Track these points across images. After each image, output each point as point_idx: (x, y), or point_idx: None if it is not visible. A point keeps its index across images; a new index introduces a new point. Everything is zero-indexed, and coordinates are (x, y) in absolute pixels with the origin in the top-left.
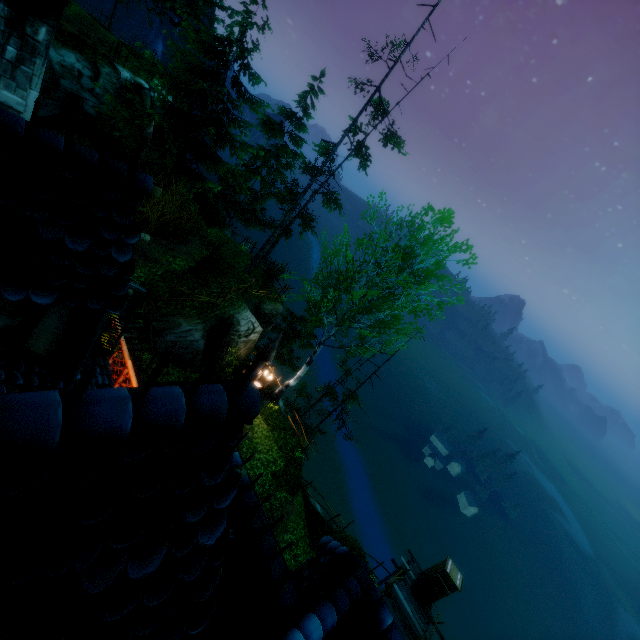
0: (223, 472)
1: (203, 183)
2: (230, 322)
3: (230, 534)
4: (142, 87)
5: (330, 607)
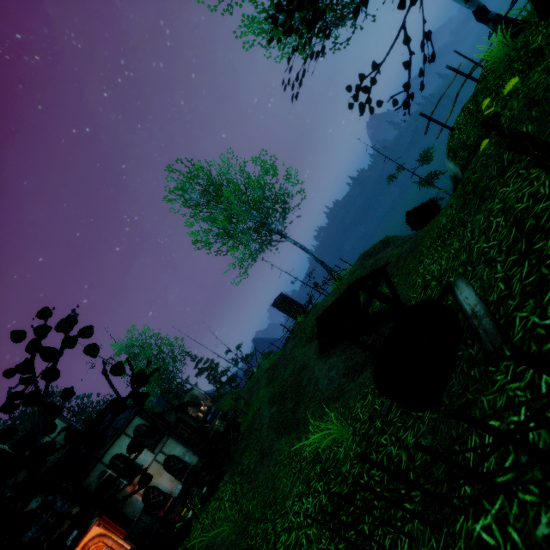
0: None
1: None
2: None
3: None
4: None
5: None
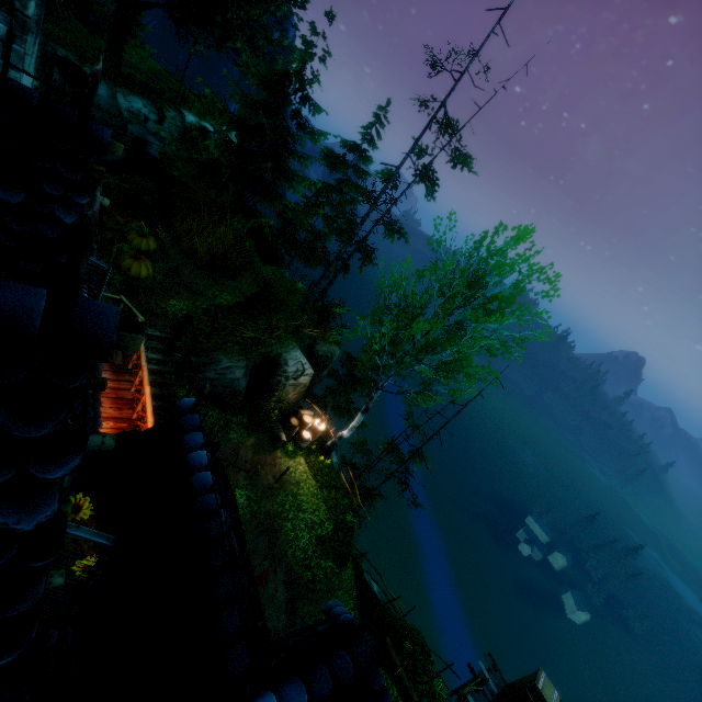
0: (51, 423)
1: (258, 218)
2: (277, 361)
3: (109, 541)
4: (207, 130)
5: (300, 687)
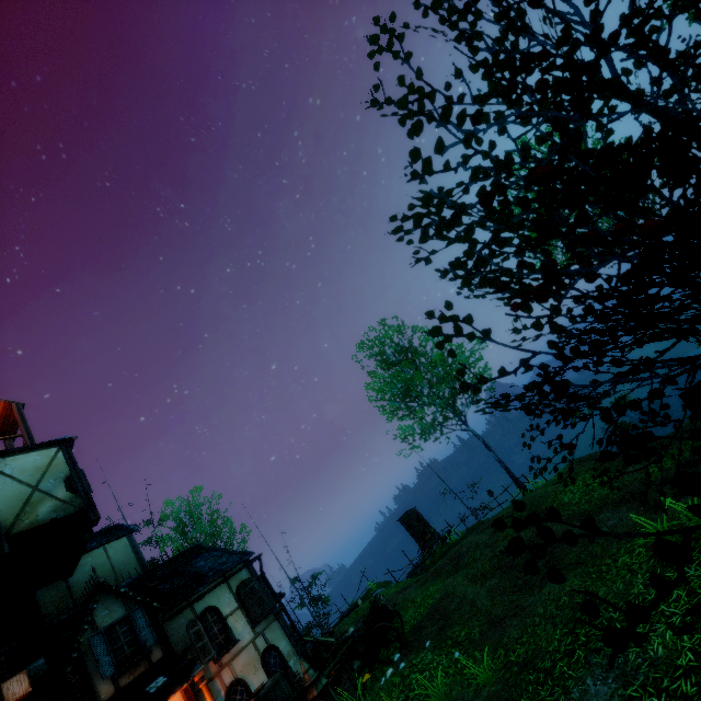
0: None
1: None
2: None
3: None
4: None
5: None
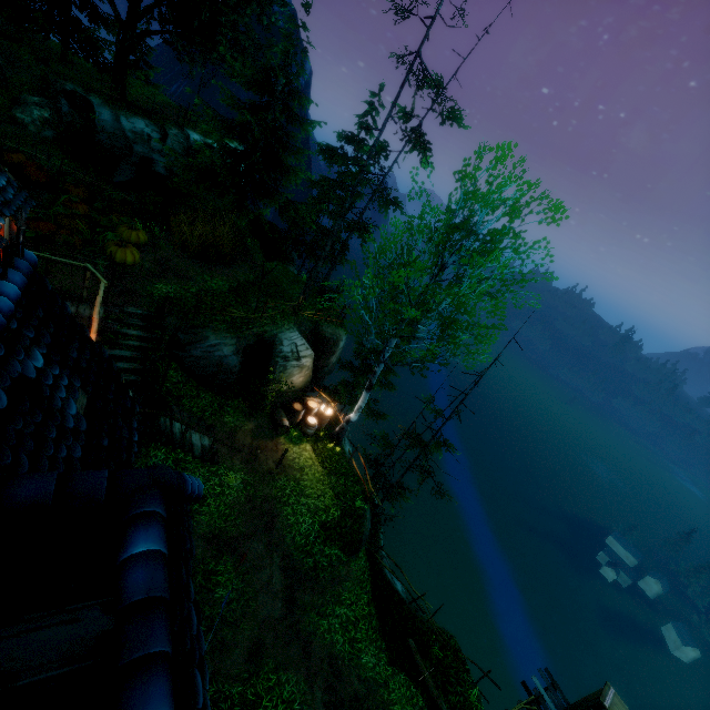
0: None
1: (256, 213)
2: (271, 341)
3: None
4: (212, 147)
5: None
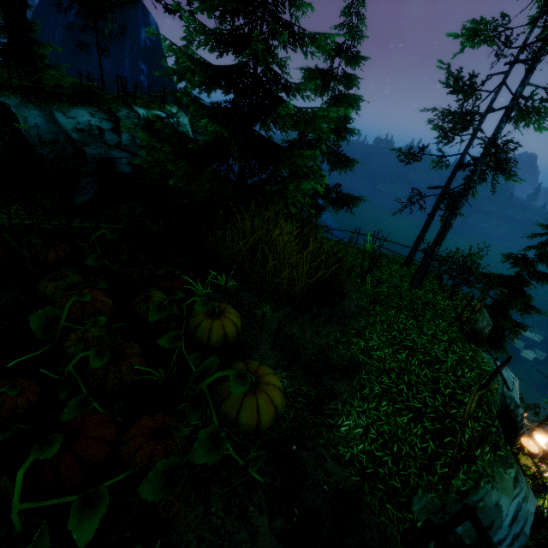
0: None
1: (296, 187)
2: (507, 411)
3: None
4: (160, 118)
5: None
